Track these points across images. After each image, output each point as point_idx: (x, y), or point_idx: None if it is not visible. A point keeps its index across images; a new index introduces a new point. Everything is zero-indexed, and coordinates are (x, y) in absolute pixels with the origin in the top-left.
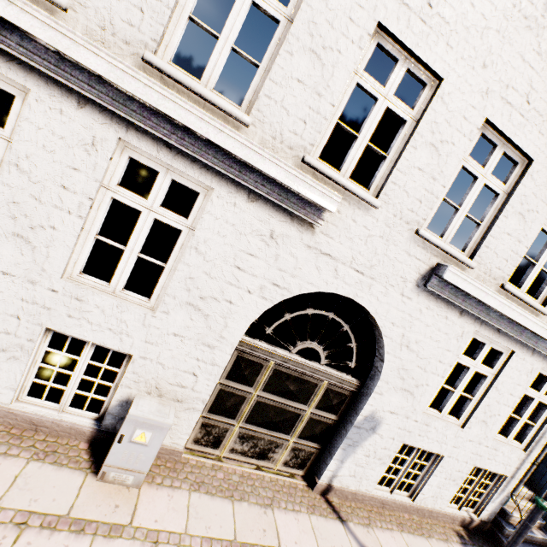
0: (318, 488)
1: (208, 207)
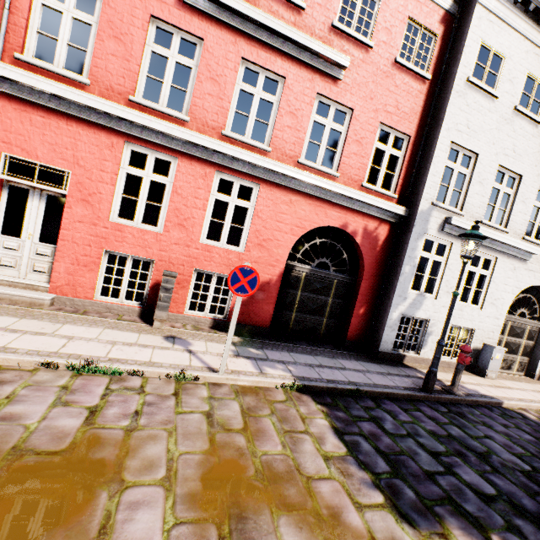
0: (535, 377)
1: (496, 264)
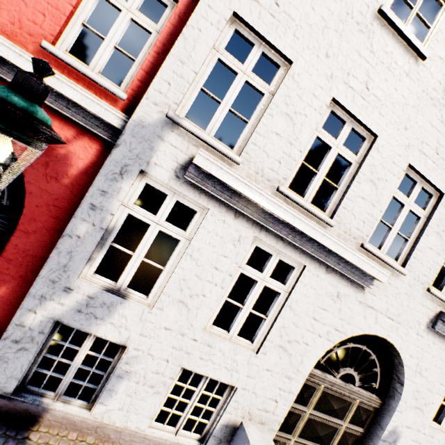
0: None
1: (301, 277)
